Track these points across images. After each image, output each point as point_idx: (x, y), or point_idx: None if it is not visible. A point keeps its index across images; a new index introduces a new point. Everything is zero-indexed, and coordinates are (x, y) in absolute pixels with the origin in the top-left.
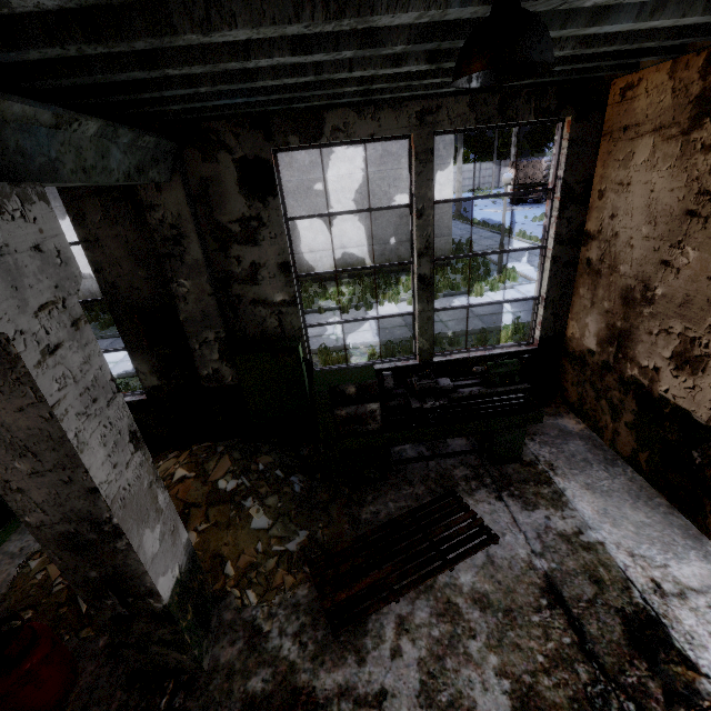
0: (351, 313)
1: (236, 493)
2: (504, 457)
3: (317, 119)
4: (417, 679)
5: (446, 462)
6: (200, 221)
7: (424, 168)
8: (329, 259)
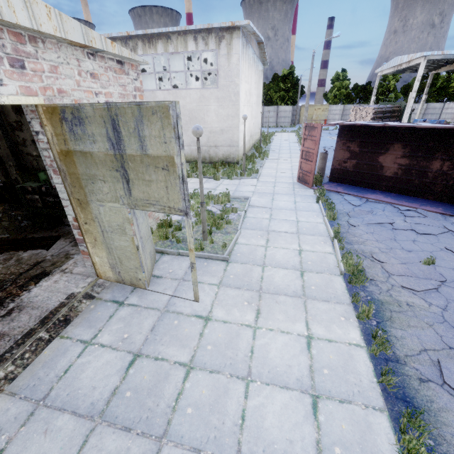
0: None
1: None
2: None
3: None
4: None
5: None
6: (4, 120)
7: None
8: None
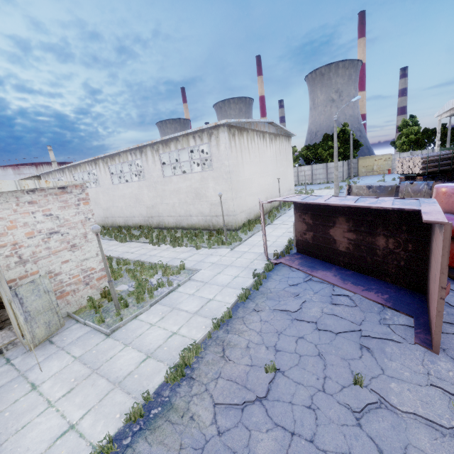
0: (155, 246)
1: None
2: None
3: None
4: None
5: None
6: None
7: None
8: (186, 220)
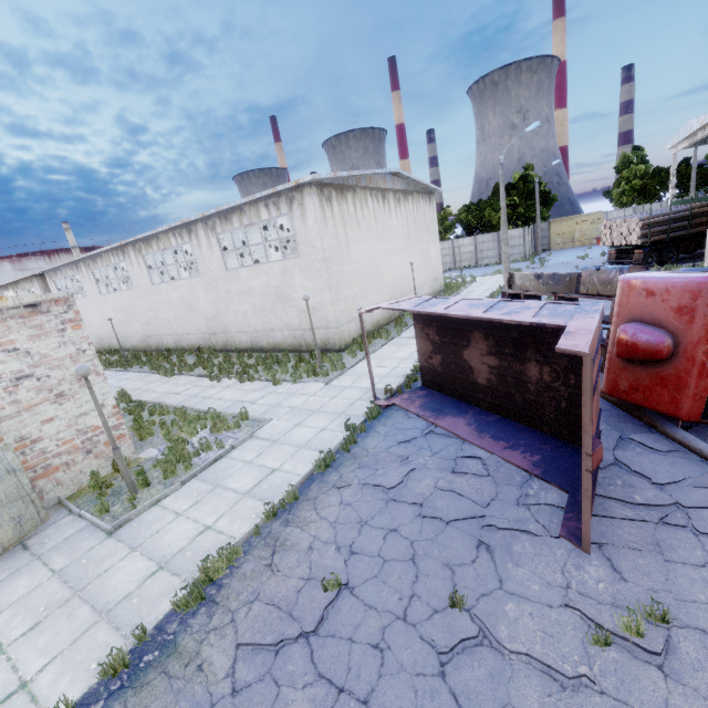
0: (214, 382)
1: None
2: None
3: None
4: None
5: None
6: None
7: None
8: (266, 337)
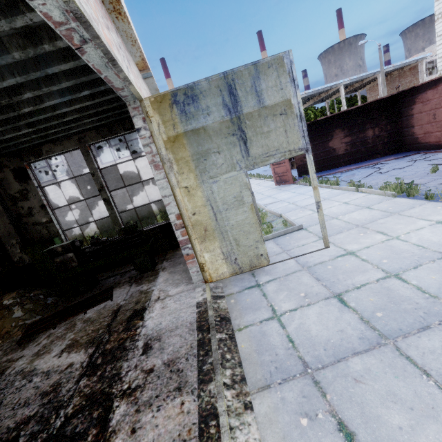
0: None
1: (10, 305)
2: (144, 269)
3: (39, 149)
4: (38, 349)
5: (122, 278)
6: (2, 195)
7: (88, 157)
8: (146, 208)
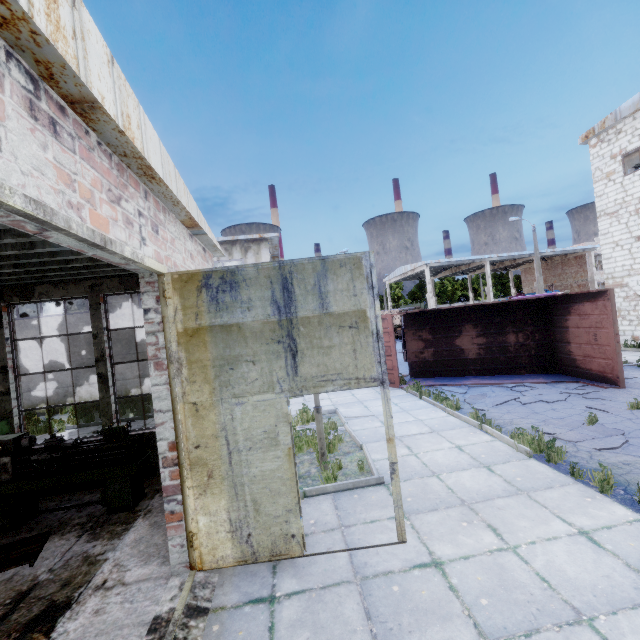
0: None
1: None
2: (118, 506)
3: (31, 289)
4: None
5: (78, 515)
6: None
7: (96, 312)
8: None
